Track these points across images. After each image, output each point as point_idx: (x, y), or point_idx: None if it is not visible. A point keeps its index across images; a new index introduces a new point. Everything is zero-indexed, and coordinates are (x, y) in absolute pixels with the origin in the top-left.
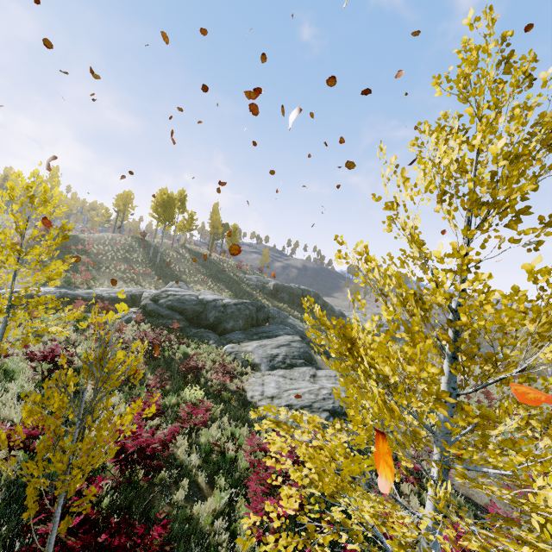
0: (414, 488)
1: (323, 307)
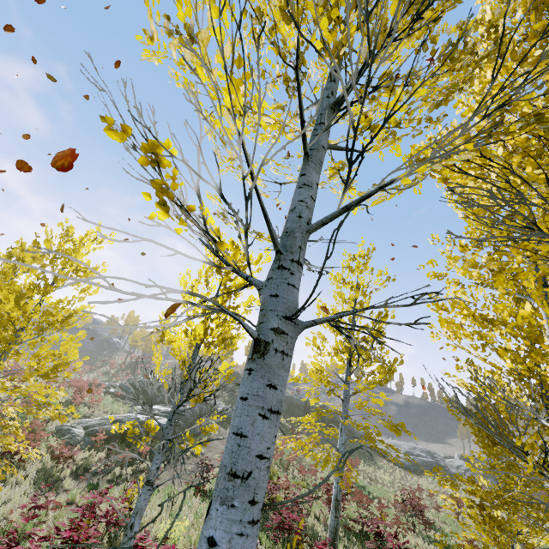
0: (101, 457)
1: (333, 423)
